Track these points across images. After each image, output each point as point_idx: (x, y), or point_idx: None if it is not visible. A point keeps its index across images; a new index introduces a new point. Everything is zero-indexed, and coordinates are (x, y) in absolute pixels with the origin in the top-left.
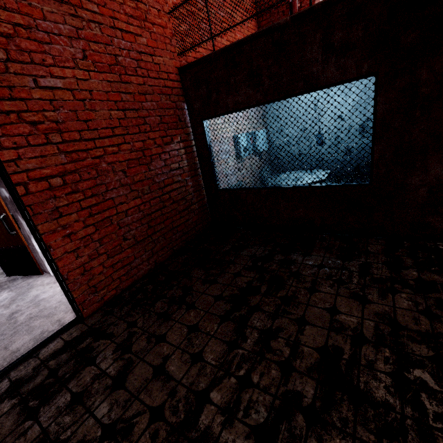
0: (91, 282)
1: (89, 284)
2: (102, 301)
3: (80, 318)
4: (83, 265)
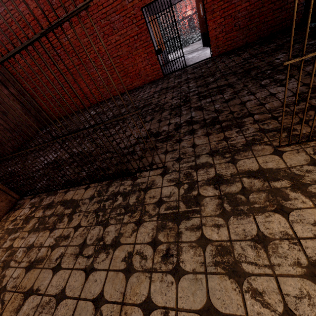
0: (217, 43)
1: (216, 44)
2: (219, 53)
3: (211, 57)
4: (216, 36)
